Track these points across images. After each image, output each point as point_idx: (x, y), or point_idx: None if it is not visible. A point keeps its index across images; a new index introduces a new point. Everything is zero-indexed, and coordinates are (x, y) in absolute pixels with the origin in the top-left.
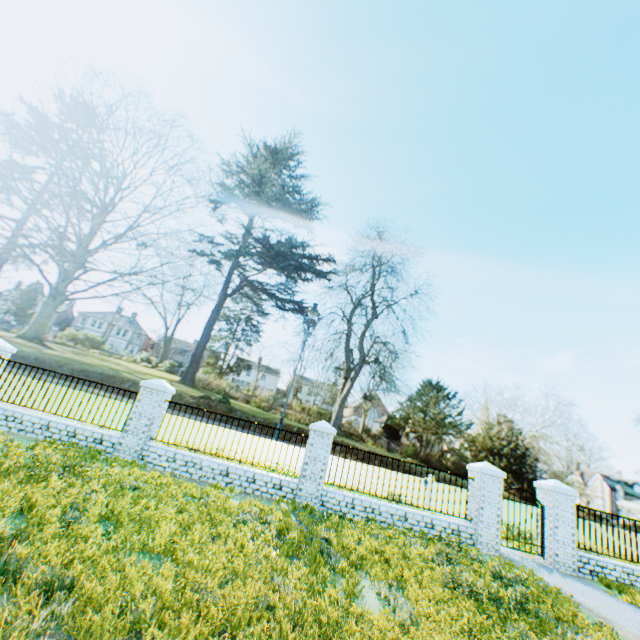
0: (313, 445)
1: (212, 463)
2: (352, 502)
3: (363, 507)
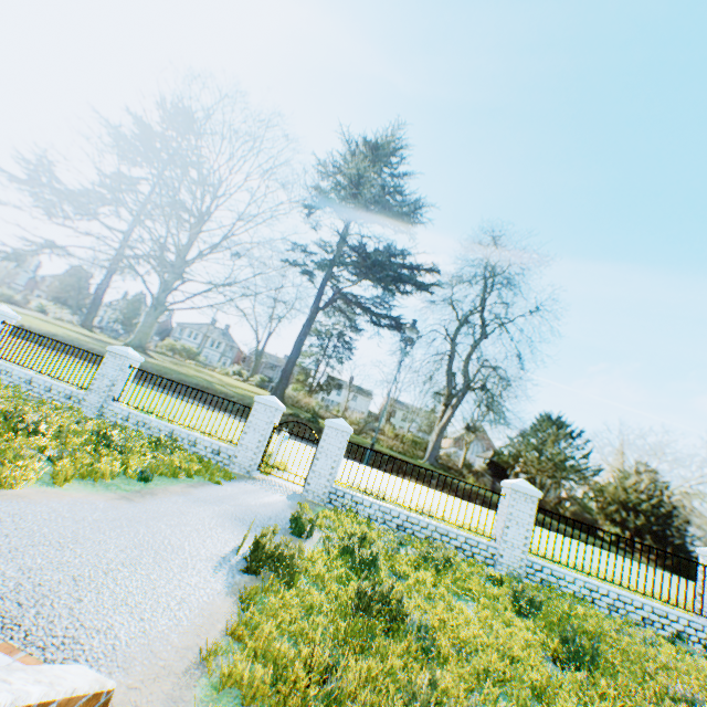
0: (106, 364)
1: (22, 373)
2: (129, 416)
3: (137, 421)
